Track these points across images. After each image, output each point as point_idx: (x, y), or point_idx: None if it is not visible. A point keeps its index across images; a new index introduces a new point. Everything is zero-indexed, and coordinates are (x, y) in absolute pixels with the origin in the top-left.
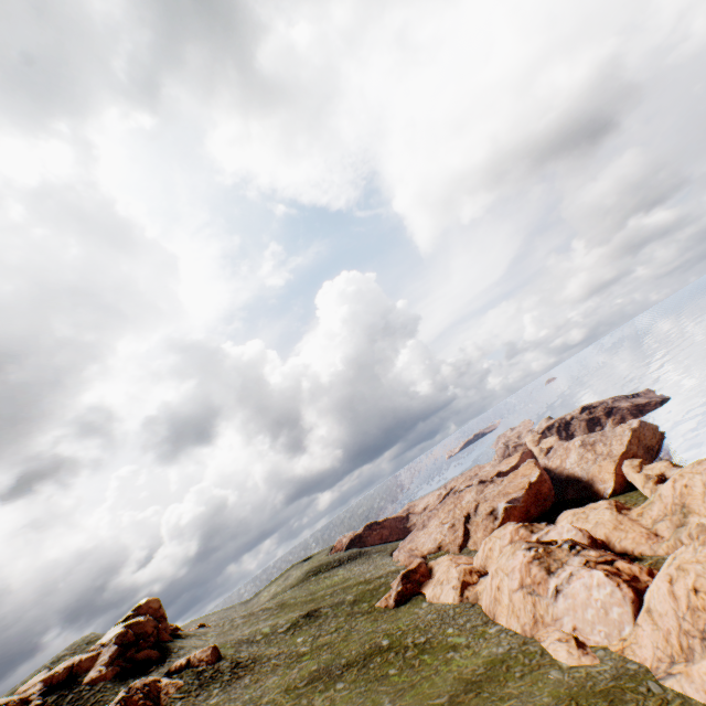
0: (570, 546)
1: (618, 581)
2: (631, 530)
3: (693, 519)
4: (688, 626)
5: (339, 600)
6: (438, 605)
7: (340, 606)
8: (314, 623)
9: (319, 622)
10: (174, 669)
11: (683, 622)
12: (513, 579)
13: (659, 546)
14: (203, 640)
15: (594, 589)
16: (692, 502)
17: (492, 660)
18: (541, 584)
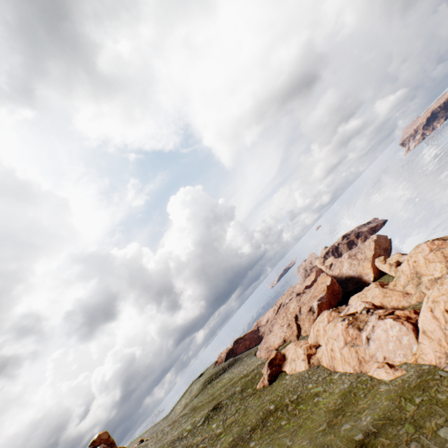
0: (367, 311)
1: (401, 321)
2: (393, 295)
3: (424, 278)
4: None
5: (231, 393)
6: (296, 374)
7: (233, 396)
8: (220, 412)
9: (223, 410)
10: None
11: (446, 331)
12: (339, 341)
13: (411, 299)
14: None
15: (389, 330)
16: (420, 269)
17: (343, 393)
18: (357, 338)
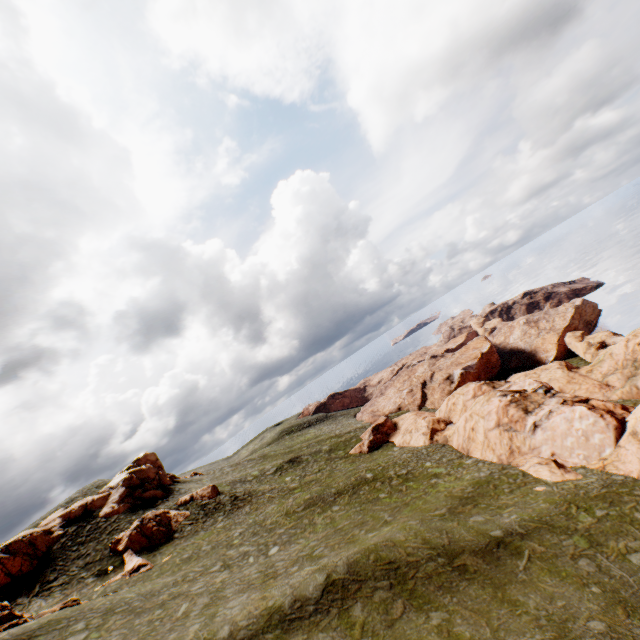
0: (545, 391)
1: (601, 413)
2: (584, 382)
3: None
4: None
5: (316, 450)
6: (410, 448)
7: (318, 454)
8: (298, 467)
9: (302, 466)
10: (180, 503)
11: None
12: (489, 420)
13: (613, 393)
14: (199, 483)
15: (575, 421)
16: None
17: (477, 481)
18: (518, 422)
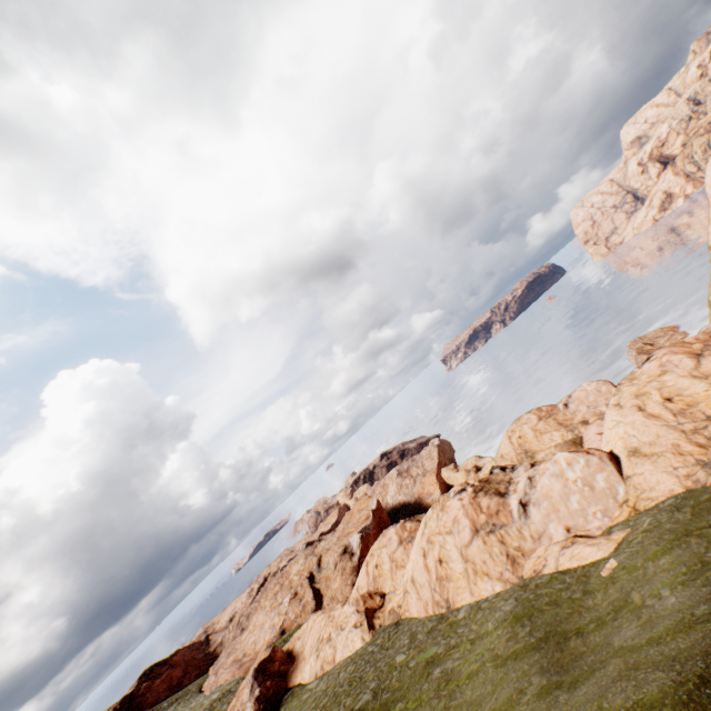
0: (502, 468)
1: (585, 450)
2: None
3: (540, 455)
4: (692, 424)
5: None
6: (341, 664)
7: None
8: None
9: None
10: None
11: (684, 426)
12: (461, 531)
13: None
14: None
15: (567, 471)
16: (531, 445)
17: (516, 616)
18: (500, 511)
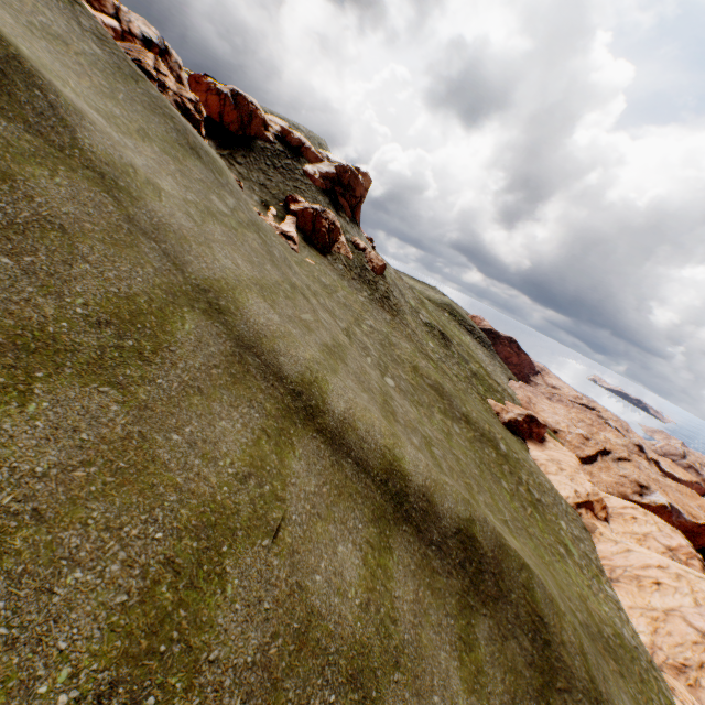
0: None
1: None
2: None
3: None
4: None
5: (464, 357)
6: (547, 479)
7: (464, 362)
8: (443, 348)
9: (447, 352)
10: (353, 241)
11: None
12: (702, 618)
13: None
14: None
15: None
16: None
17: (619, 635)
18: None
